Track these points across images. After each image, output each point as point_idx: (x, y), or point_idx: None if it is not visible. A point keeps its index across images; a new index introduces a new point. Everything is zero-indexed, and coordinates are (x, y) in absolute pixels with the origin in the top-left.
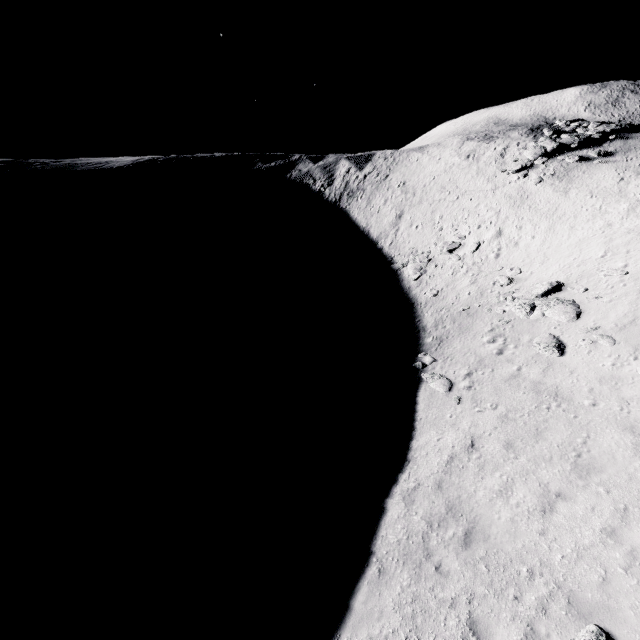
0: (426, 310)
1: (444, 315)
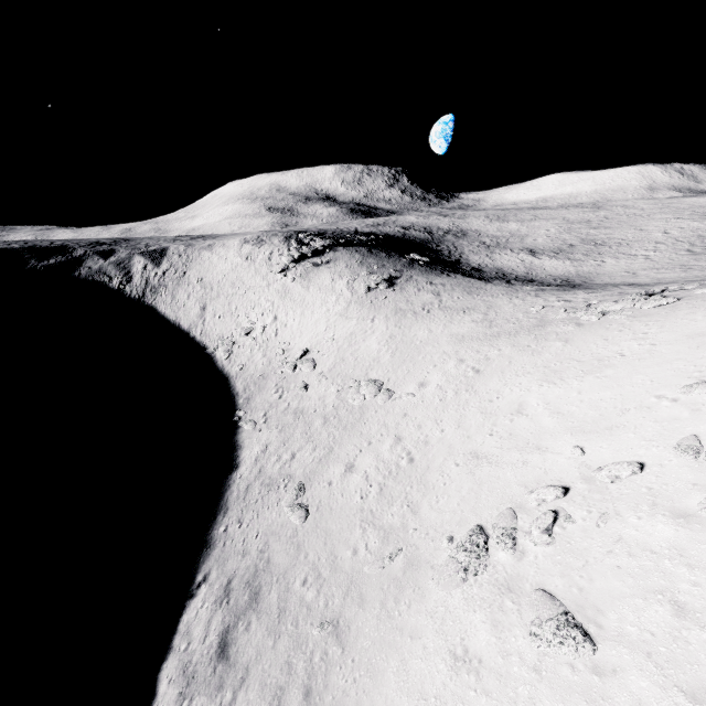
0: (237, 381)
1: (249, 382)
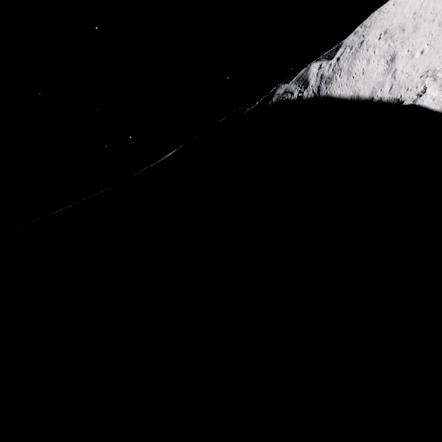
0: None
1: None
